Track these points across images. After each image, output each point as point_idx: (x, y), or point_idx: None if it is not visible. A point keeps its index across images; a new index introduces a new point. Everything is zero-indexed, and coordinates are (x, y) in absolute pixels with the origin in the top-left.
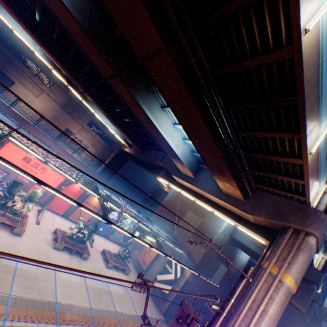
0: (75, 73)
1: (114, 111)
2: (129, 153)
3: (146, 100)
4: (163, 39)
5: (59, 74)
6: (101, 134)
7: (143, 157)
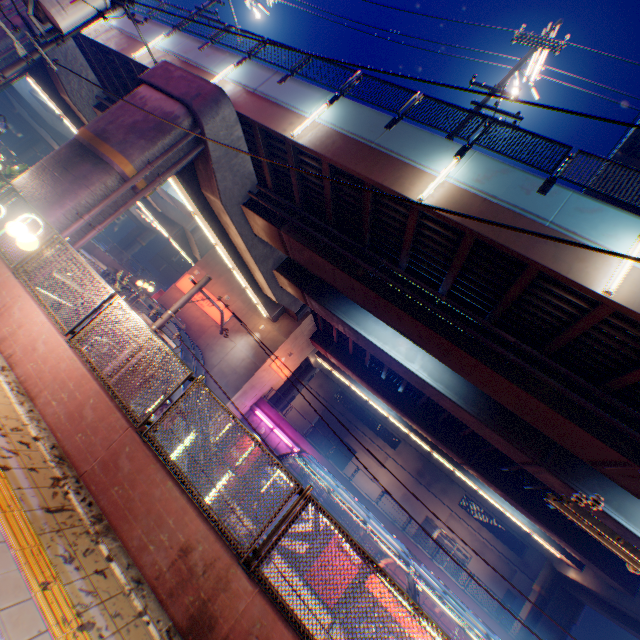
0: (446, 439)
1: (520, 488)
2: (581, 584)
3: (603, 494)
4: (622, 452)
5: (417, 437)
6: (489, 522)
7: (632, 604)
